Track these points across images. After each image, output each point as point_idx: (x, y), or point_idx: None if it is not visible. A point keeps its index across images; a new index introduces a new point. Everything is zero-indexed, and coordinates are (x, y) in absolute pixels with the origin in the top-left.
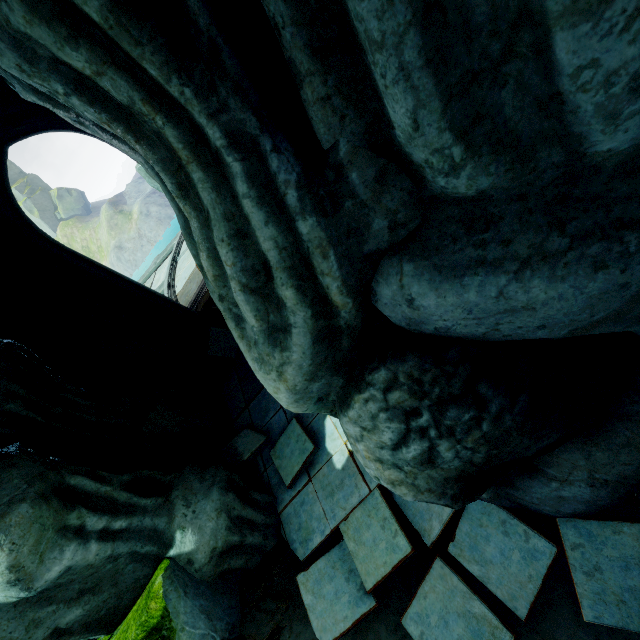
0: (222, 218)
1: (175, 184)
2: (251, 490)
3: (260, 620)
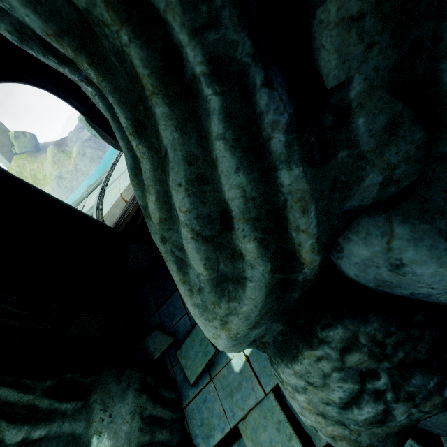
0: (183, 161)
1: (131, 119)
2: (160, 388)
3: None
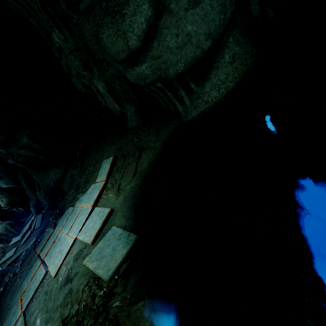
0: None
1: None
2: (16, 226)
3: (2, 244)
